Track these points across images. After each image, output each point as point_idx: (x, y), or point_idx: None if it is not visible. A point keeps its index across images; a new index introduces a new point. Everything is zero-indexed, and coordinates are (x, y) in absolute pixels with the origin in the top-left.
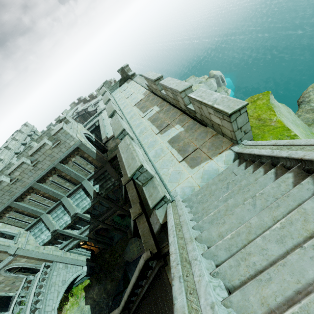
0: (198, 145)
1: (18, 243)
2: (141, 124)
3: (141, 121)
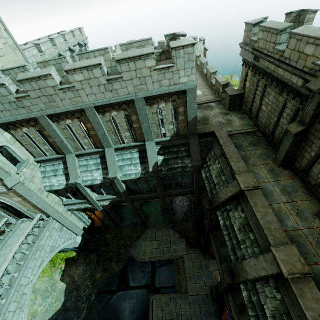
0: None
1: (21, 174)
2: None
3: None
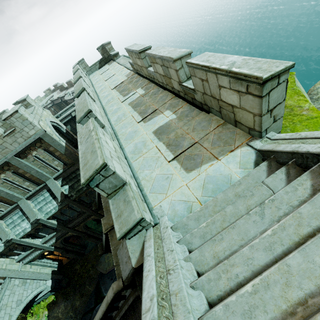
0: (198, 139)
1: None
2: (119, 109)
3: (120, 106)
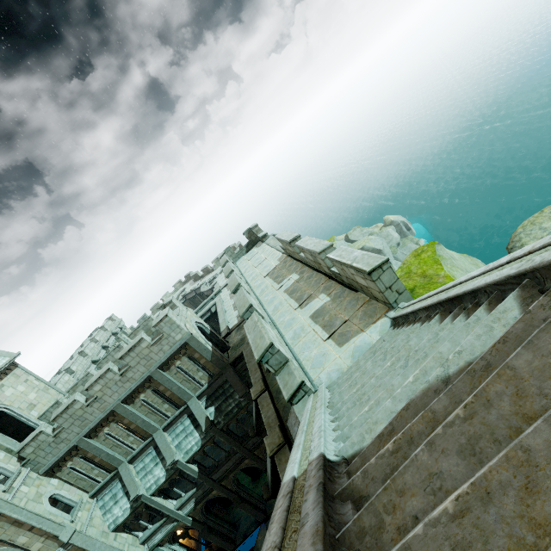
0: (348, 317)
1: (76, 521)
2: (275, 299)
3: (275, 295)
